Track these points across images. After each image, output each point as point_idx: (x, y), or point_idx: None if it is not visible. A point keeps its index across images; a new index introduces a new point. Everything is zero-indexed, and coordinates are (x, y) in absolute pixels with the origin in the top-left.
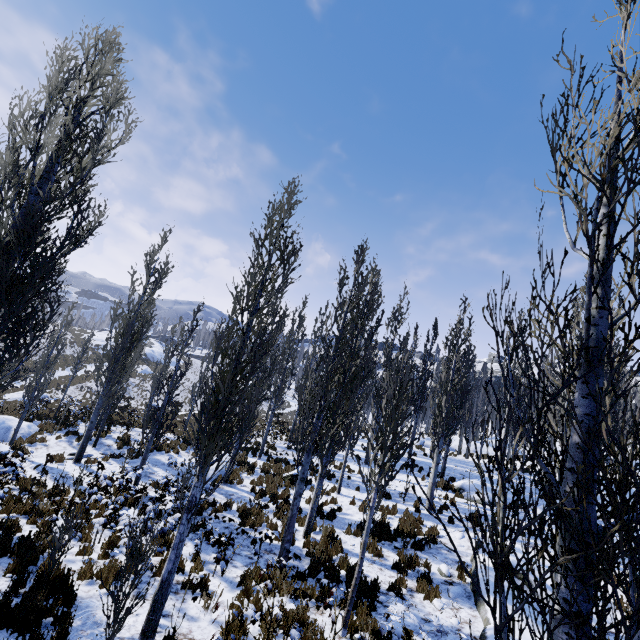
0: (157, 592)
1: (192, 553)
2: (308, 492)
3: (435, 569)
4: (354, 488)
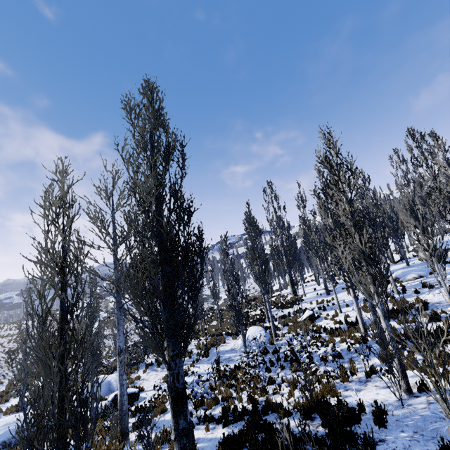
0: (400, 366)
1: (334, 368)
2: (325, 321)
3: (447, 312)
4: (344, 307)
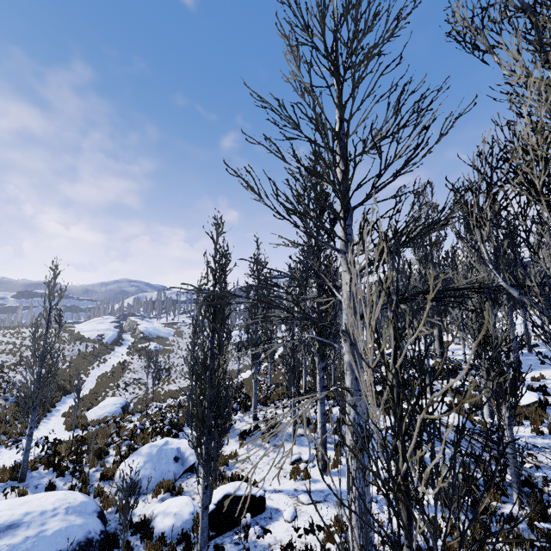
0: None
1: None
2: None
3: None
4: None
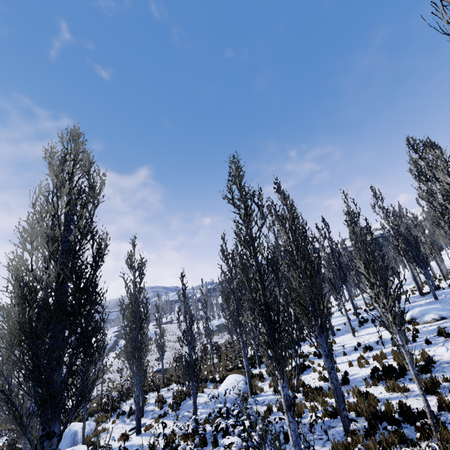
0: None
1: None
2: (313, 373)
3: None
4: (341, 355)
